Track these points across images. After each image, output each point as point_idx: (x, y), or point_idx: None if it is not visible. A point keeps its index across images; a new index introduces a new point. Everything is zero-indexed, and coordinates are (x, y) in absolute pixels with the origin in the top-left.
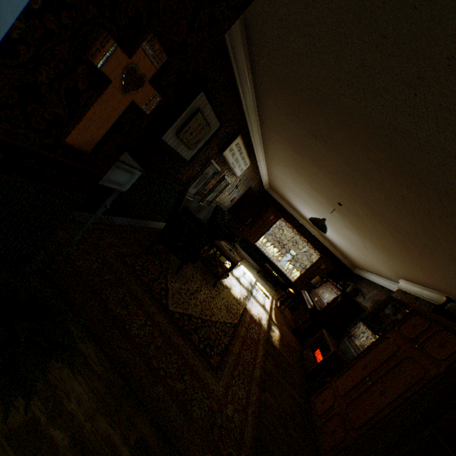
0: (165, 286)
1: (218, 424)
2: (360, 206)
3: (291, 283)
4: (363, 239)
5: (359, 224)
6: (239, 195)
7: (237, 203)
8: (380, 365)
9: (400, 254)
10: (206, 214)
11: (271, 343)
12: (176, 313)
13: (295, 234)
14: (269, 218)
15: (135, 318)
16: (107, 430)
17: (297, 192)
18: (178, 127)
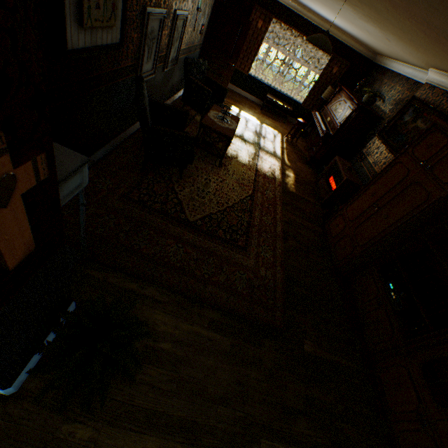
0: (177, 200)
1: (256, 285)
2: (377, 1)
3: (300, 106)
4: (384, 32)
5: (378, 18)
6: (206, 18)
7: (209, 29)
8: (386, 193)
9: (433, 49)
10: (178, 74)
11: (287, 191)
12: (197, 221)
13: (295, 37)
14: (257, 27)
15: (168, 249)
16: (189, 328)
17: None
18: (74, 15)
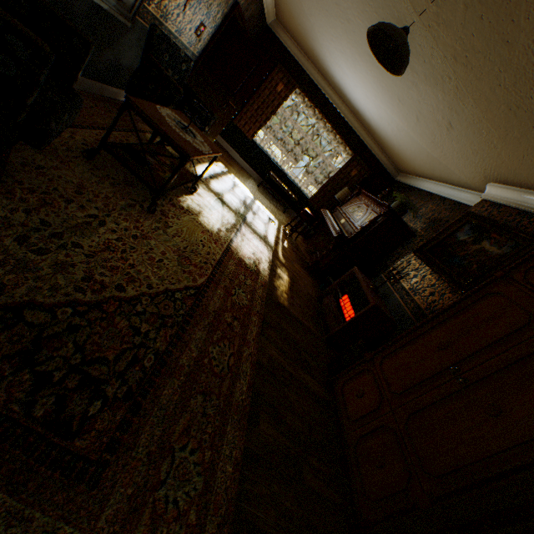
0: None
1: None
2: None
3: (307, 200)
4: (459, 101)
5: (482, 47)
6: (212, 20)
7: (213, 46)
8: (482, 350)
9: None
10: (137, 55)
11: (274, 301)
12: None
13: (317, 120)
14: (276, 89)
15: None
16: None
17: (334, 0)
18: None
